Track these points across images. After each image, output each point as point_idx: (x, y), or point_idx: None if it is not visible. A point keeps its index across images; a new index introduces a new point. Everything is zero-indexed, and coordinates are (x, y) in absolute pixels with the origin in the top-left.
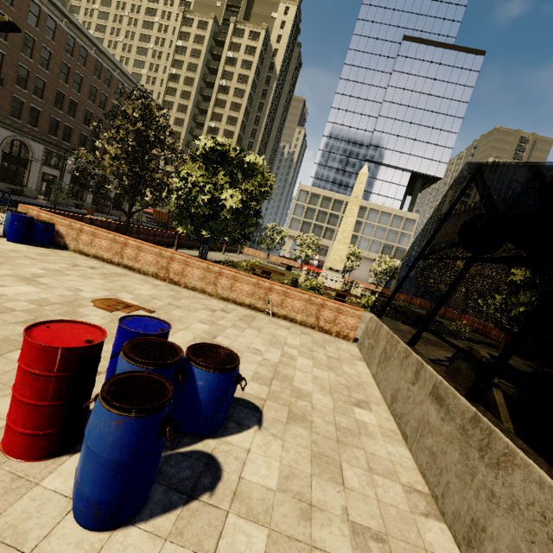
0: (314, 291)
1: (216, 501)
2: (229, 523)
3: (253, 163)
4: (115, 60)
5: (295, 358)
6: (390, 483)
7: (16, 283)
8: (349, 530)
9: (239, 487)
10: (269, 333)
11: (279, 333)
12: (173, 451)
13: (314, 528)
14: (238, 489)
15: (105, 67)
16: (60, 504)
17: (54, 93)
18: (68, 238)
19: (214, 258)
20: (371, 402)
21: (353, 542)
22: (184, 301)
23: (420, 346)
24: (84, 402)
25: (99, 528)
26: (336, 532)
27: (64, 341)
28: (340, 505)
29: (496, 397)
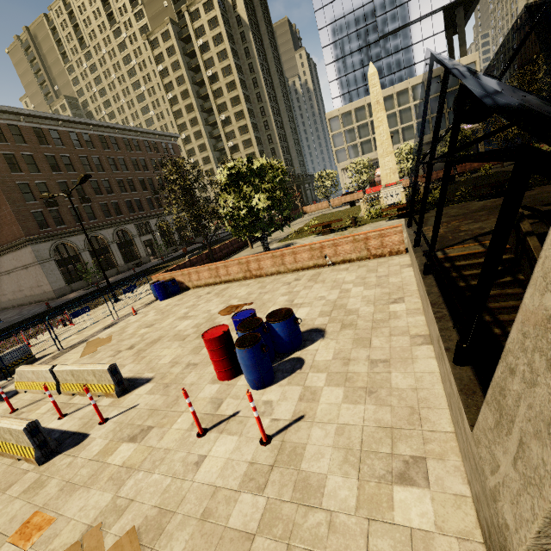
0: (376, 218)
1: (303, 371)
2: (309, 375)
3: (260, 166)
4: (132, 128)
5: (350, 290)
6: (401, 337)
7: (181, 322)
8: (368, 363)
9: (313, 364)
10: (330, 281)
11: (339, 277)
12: (281, 361)
13: (350, 367)
14: (313, 364)
15: (130, 139)
16: (245, 387)
17: (117, 183)
18: (186, 282)
19: (283, 236)
20: (406, 296)
21: (369, 366)
22: (268, 286)
23: (486, 221)
24: (235, 354)
25: (260, 388)
26: (361, 365)
27: (215, 335)
28: (366, 355)
29: (530, 244)
